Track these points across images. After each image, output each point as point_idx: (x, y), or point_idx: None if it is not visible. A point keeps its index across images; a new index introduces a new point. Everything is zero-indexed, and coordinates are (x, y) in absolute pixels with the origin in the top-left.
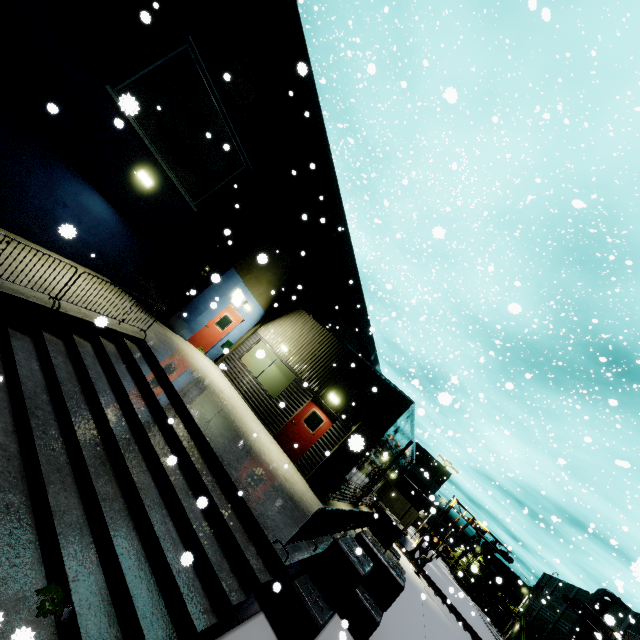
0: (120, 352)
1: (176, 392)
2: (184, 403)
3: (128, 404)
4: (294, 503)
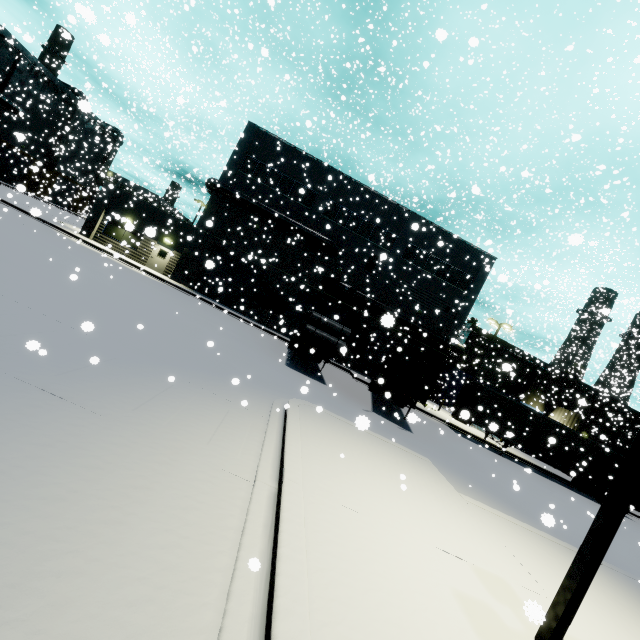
0: None
1: None
2: None
3: None
4: None
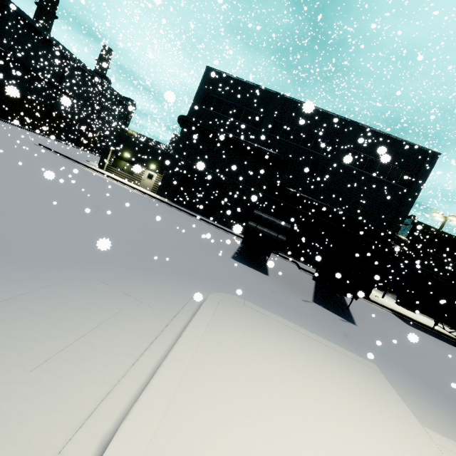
0: None
1: None
2: None
3: None
4: None
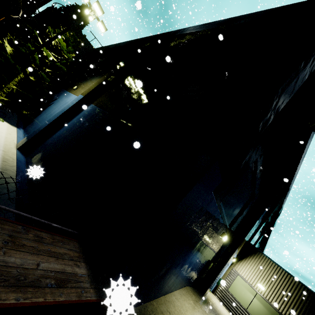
0: None
1: None
2: None
3: None
4: None
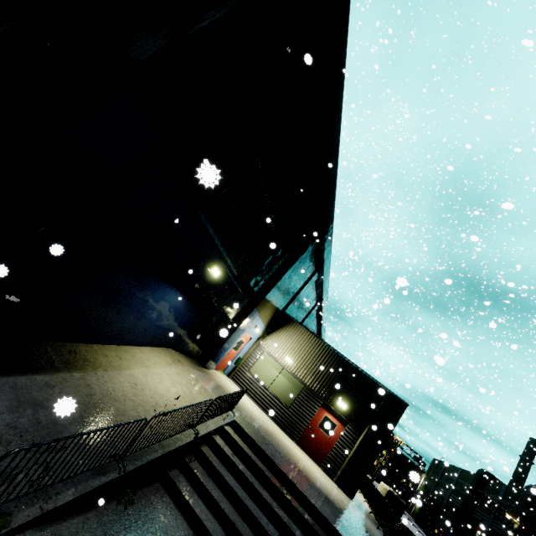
0: (227, 443)
1: (286, 476)
2: (298, 488)
3: (274, 515)
4: (367, 533)
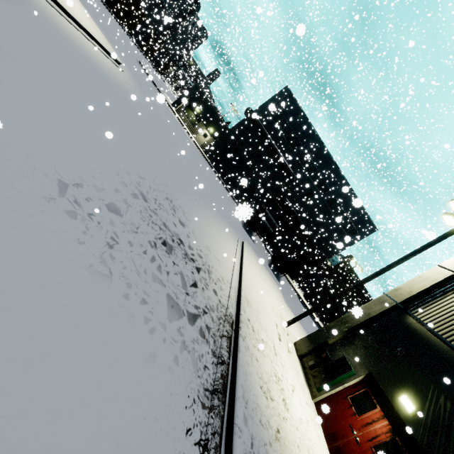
0: None
1: None
2: None
3: None
4: None
